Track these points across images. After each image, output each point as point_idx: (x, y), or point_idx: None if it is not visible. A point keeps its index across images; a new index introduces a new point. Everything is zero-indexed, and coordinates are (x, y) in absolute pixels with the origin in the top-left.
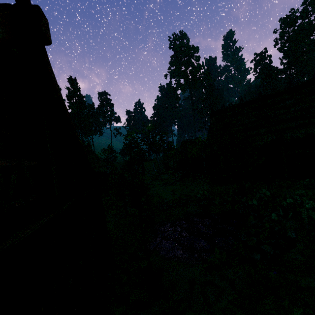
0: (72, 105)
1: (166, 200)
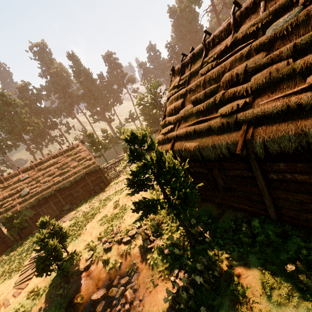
0: (81, 84)
1: (115, 230)
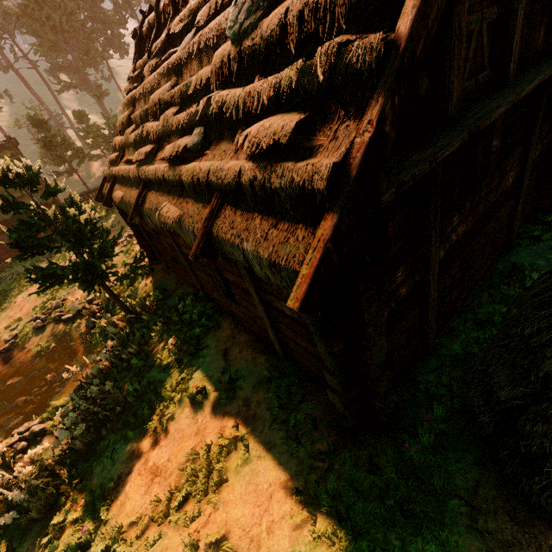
0: None
1: (55, 304)
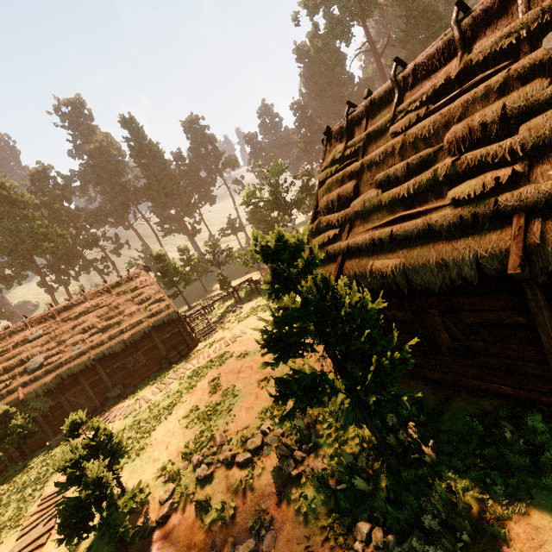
0: (144, 170)
1: (219, 437)
